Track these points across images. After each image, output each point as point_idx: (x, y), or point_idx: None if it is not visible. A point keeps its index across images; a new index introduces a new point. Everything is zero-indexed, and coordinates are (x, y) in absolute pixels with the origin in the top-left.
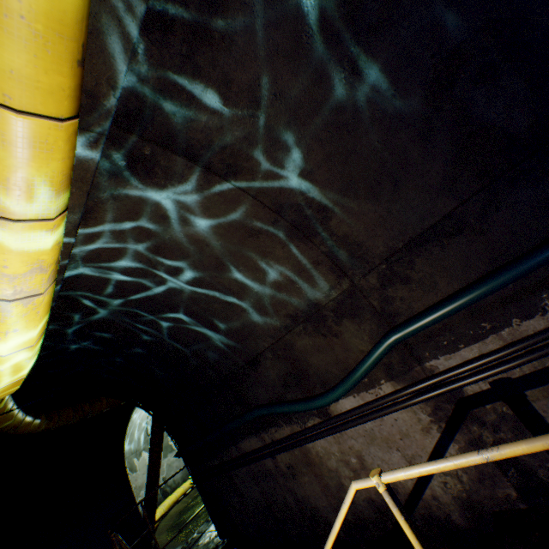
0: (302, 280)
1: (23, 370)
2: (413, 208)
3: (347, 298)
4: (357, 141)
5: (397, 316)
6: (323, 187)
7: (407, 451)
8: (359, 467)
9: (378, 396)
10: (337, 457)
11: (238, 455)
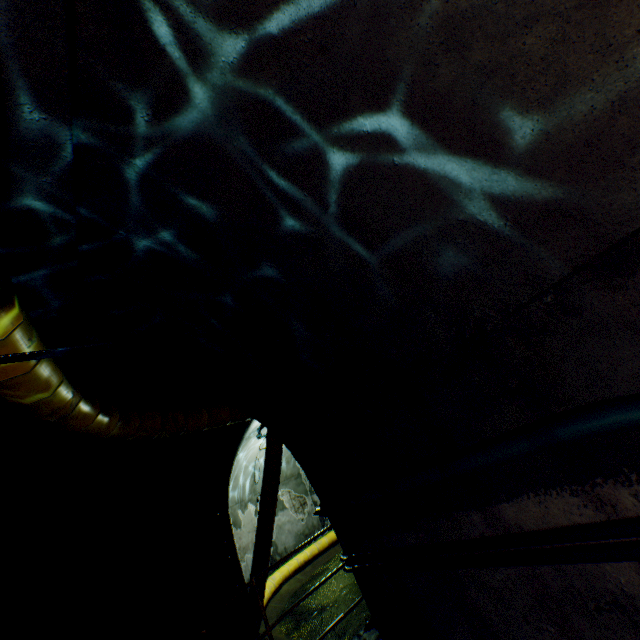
0: None
1: None
2: None
3: None
4: None
5: None
6: None
7: None
8: None
9: None
10: None
11: (487, 533)
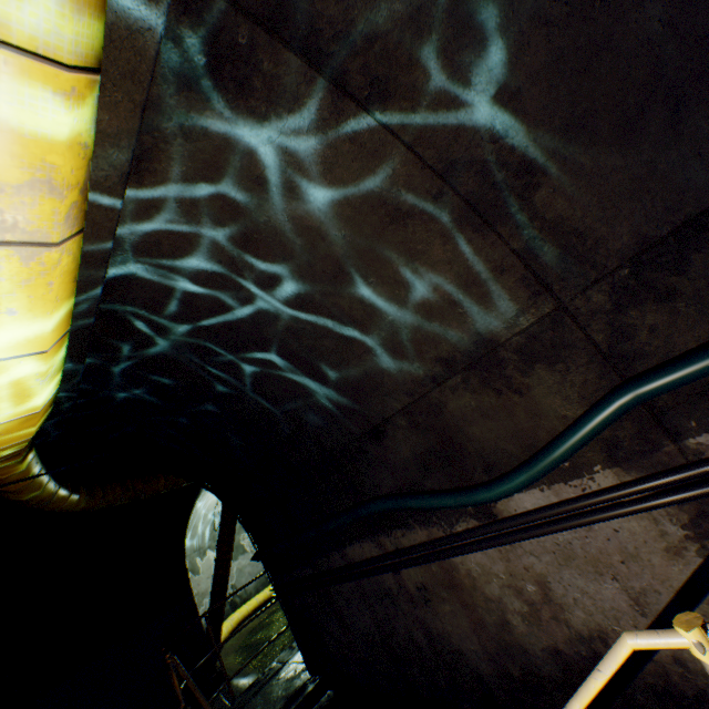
0: (470, 300)
1: (34, 397)
2: (703, 158)
3: (547, 329)
4: (617, 21)
5: (640, 358)
6: (534, 124)
7: (633, 582)
8: (540, 600)
9: (587, 492)
10: (502, 581)
11: (342, 564)
